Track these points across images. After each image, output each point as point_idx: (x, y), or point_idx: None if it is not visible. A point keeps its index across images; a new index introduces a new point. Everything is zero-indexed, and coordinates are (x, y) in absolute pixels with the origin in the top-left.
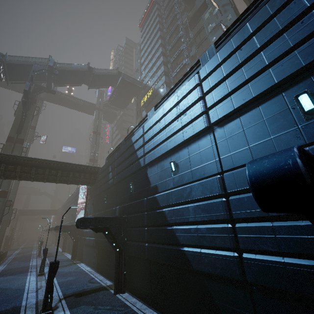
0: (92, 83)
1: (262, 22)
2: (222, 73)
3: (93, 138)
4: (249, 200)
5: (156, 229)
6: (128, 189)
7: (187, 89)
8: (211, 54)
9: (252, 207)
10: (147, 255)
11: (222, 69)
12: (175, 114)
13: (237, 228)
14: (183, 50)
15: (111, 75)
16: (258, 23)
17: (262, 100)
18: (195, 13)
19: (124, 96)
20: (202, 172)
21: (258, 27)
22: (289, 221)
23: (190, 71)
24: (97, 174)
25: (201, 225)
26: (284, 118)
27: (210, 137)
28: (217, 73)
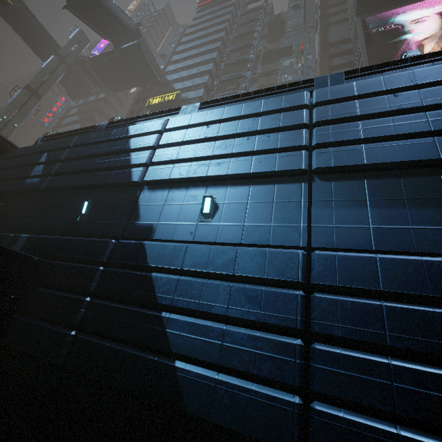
0: (80, 6)
1: (436, 80)
2: (357, 110)
3: (21, 97)
4: (355, 309)
5: (117, 307)
6: (73, 210)
7: (284, 102)
8: (336, 81)
9: (359, 322)
10: (65, 358)
11: (358, 105)
12: (248, 128)
13: (317, 351)
14: (245, 77)
15: (122, 24)
16: (429, 78)
17: (407, 172)
18: (275, 49)
19: (123, 73)
20: (267, 236)
21: (428, 82)
22: (413, 361)
23: (290, 87)
24: (1, 155)
25: (237, 327)
26: (436, 208)
27: (302, 187)
28: (348, 106)
